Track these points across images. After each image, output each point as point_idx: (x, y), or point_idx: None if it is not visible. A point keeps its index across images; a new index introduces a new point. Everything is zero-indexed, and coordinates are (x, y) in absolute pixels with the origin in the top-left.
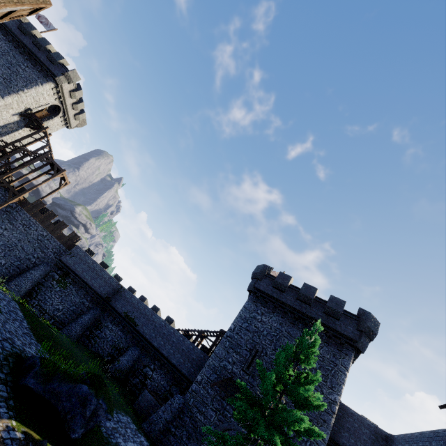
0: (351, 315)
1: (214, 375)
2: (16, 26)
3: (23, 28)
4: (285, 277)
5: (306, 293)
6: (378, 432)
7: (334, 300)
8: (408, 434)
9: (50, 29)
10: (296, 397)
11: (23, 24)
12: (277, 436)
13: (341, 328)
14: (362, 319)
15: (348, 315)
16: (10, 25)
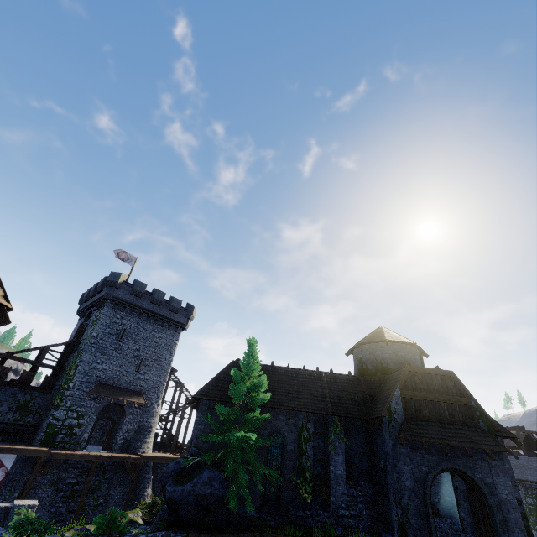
0: None
1: None
2: (127, 292)
3: (137, 292)
4: None
5: None
6: None
7: None
8: None
9: (134, 263)
10: None
11: (135, 288)
12: None
13: None
14: None
15: None
16: (123, 295)
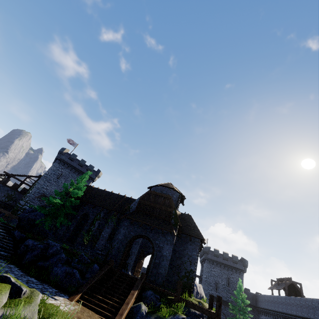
0: (240, 261)
1: (207, 296)
2: (67, 157)
3: (72, 158)
4: (217, 251)
5: (225, 256)
6: (252, 294)
7: (234, 257)
8: (261, 294)
9: (76, 146)
10: (245, 303)
11: (71, 156)
12: (246, 315)
13: (238, 267)
14: (243, 262)
15: (239, 261)
16: (64, 158)
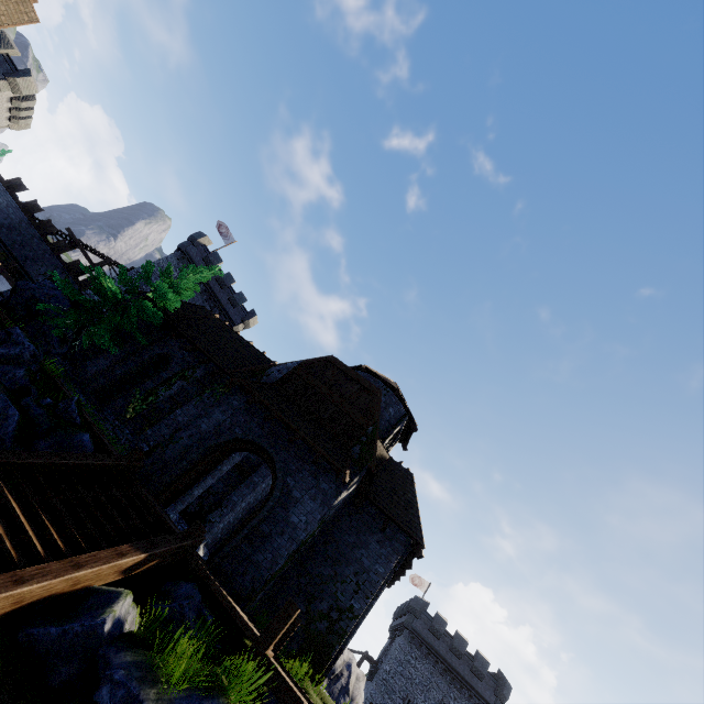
0: (492, 677)
1: None
2: (200, 255)
3: (209, 260)
4: (442, 623)
5: (458, 646)
6: None
7: (481, 660)
8: None
9: (229, 243)
10: None
11: (210, 256)
12: None
13: (481, 690)
14: (499, 684)
15: (490, 677)
16: (195, 255)
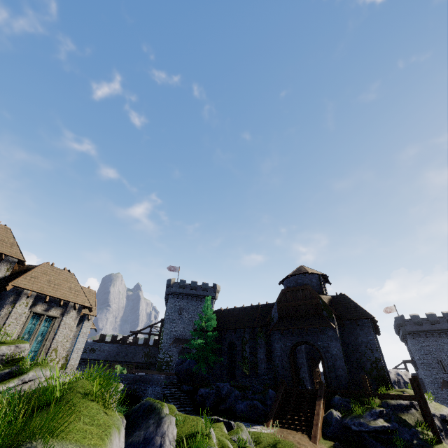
0: None
1: (435, 384)
2: (177, 287)
3: (182, 286)
4: (416, 317)
5: (433, 319)
6: None
7: (447, 315)
8: None
9: (178, 270)
10: None
11: (180, 284)
12: None
13: None
14: None
15: None
16: (175, 290)
